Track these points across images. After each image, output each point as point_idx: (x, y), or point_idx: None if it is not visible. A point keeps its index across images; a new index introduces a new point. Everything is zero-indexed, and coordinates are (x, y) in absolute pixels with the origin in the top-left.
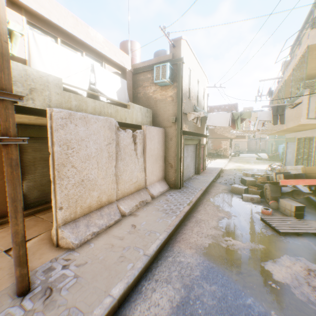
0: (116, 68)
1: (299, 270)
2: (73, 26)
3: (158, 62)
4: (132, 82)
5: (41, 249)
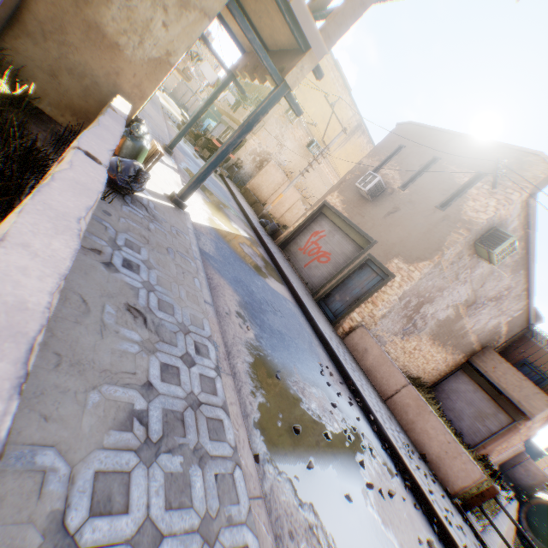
0: None
1: None
2: None
3: None
4: None
5: None
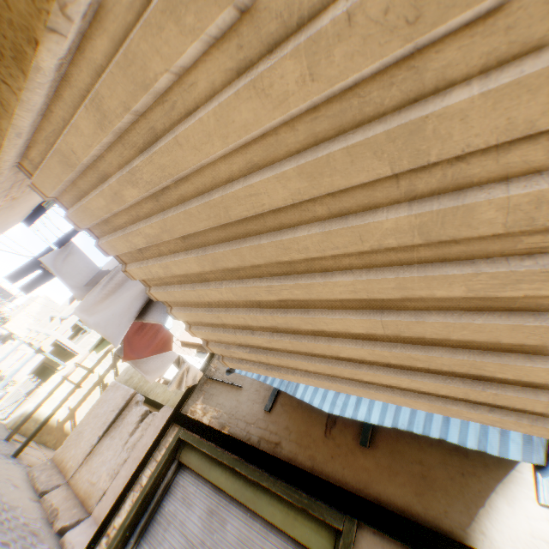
0: None
1: None
2: None
3: None
4: None
5: None
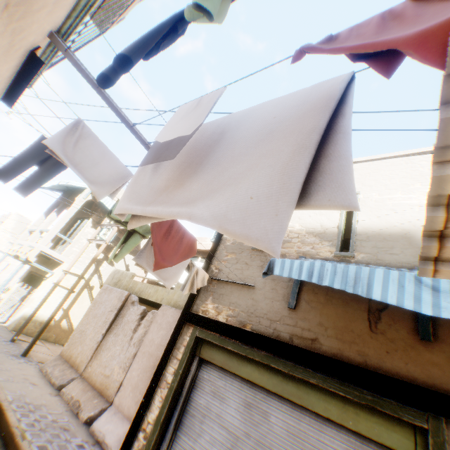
0: None
1: None
2: None
3: None
4: None
5: None
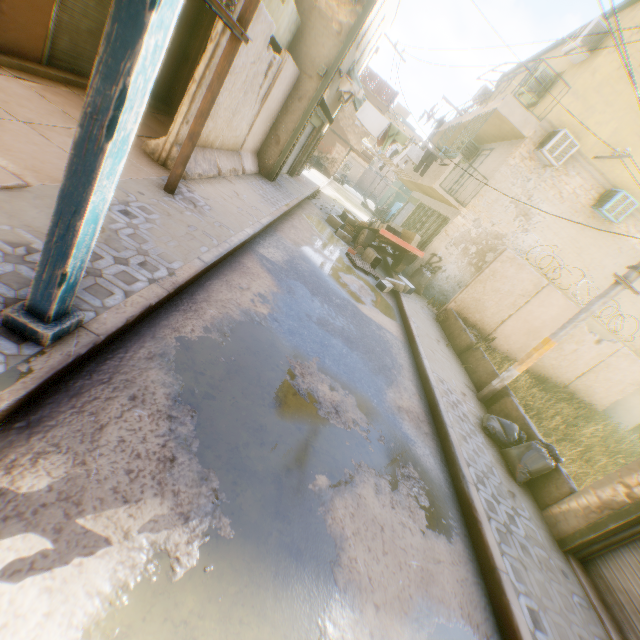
0: None
1: (358, 284)
2: None
3: None
4: None
5: (142, 157)
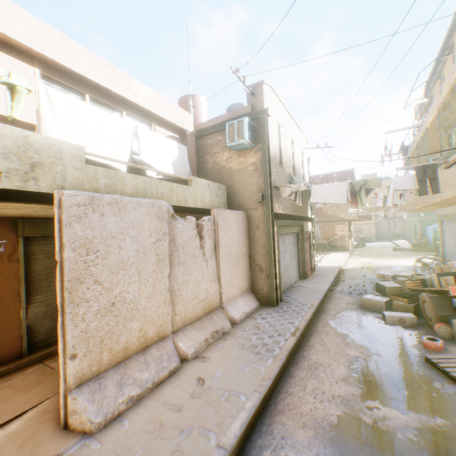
0: (172, 131)
1: None
2: (108, 78)
3: (231, 118)
4: (195, 148)
5: (38, 432)
